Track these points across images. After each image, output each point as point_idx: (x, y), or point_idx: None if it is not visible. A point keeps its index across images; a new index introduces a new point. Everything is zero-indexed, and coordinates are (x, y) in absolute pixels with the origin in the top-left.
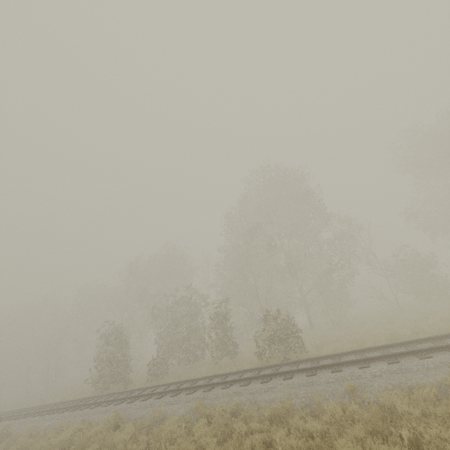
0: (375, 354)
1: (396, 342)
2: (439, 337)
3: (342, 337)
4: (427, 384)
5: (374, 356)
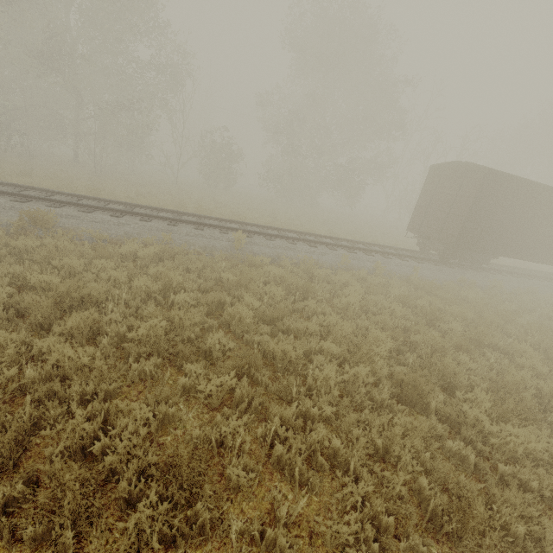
0: (34, 194)
1: (65, 192)
2: (107, 201)
3: (74, 180)
4: (6, 220)
5: (7, 191)
